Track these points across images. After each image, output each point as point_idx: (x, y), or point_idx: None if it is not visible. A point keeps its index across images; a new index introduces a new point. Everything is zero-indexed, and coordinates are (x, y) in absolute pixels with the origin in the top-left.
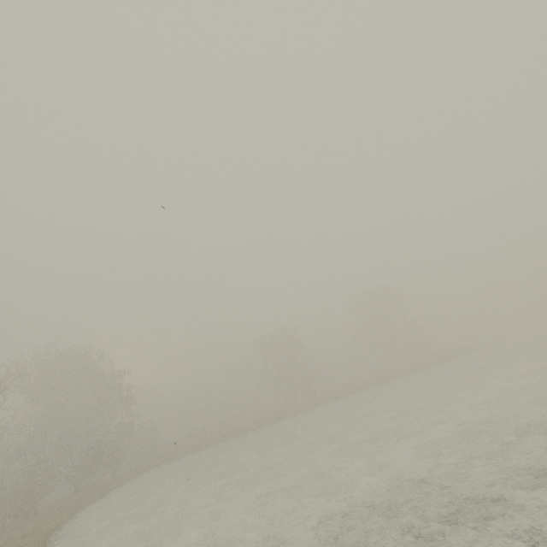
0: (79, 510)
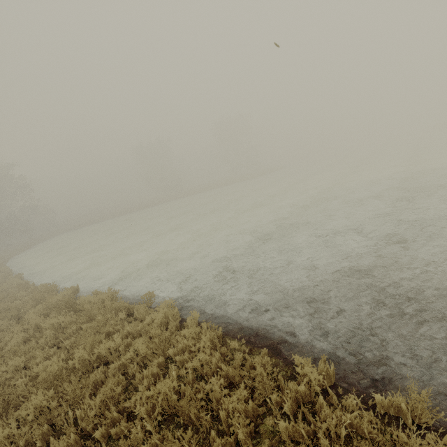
0: (13, 256)
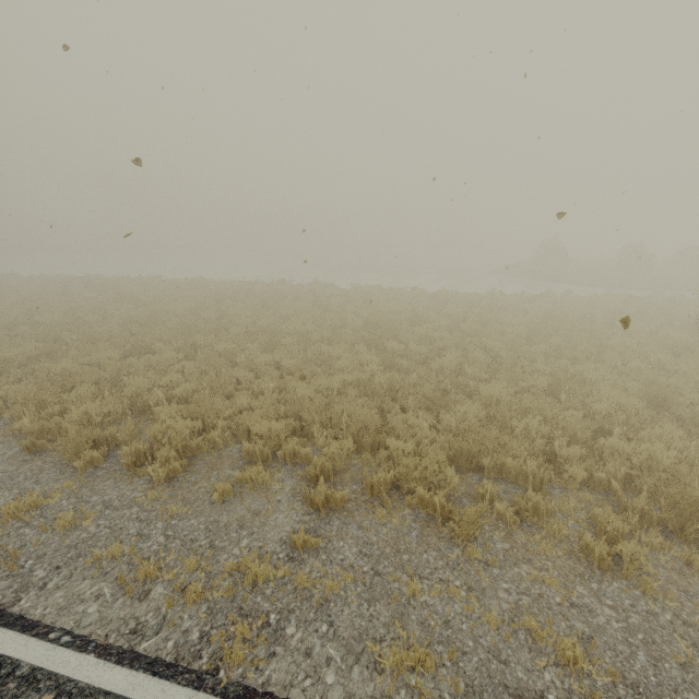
0: None
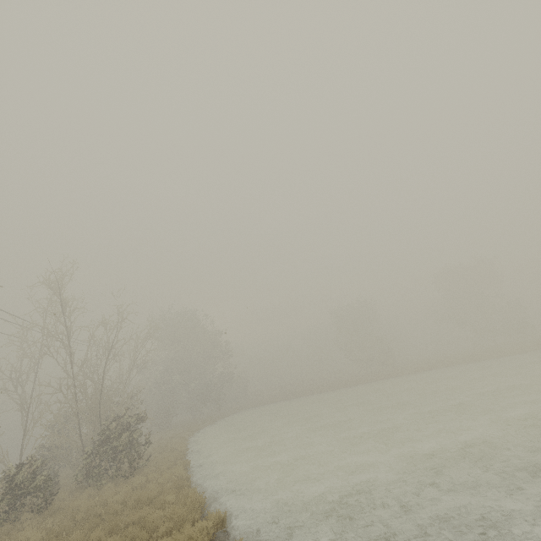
0: (199, 429)
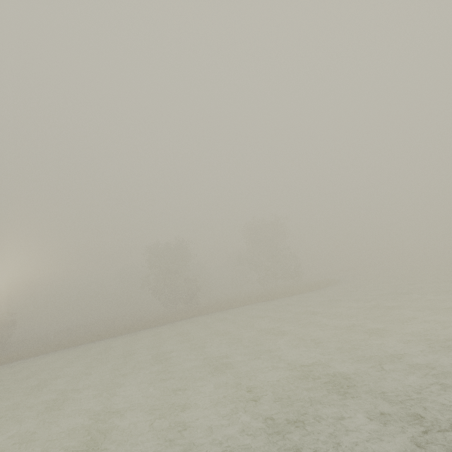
0: None
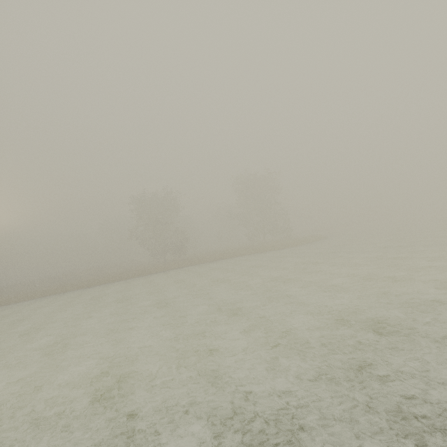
0: None
